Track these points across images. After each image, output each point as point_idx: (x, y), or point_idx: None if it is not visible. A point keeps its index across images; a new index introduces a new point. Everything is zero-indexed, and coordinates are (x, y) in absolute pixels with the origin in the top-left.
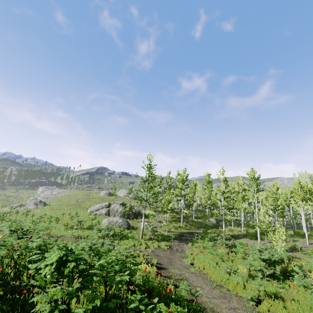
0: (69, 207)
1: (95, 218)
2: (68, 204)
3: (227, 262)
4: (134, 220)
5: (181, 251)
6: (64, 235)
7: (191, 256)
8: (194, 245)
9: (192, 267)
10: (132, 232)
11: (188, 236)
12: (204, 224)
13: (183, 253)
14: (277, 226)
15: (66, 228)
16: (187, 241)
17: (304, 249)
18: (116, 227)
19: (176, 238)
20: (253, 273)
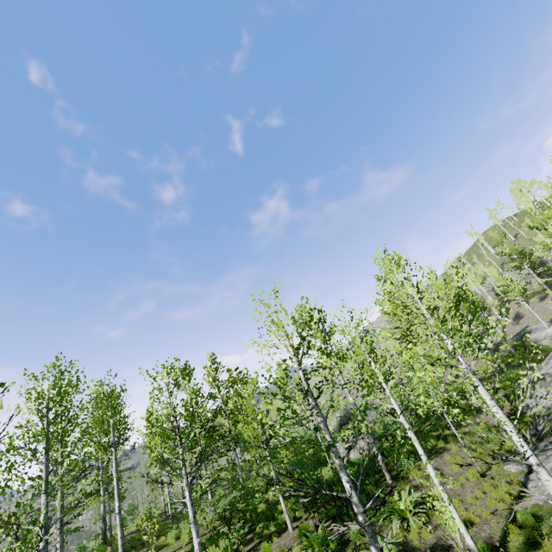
0: None
1: None
2: None
3: None
4: None
5: None
6: None
7: None
8: None
9: None
10: None
11: None
12: None
13: None
14: None
15: None
16: None
17: None
18: None
19: None
20: None
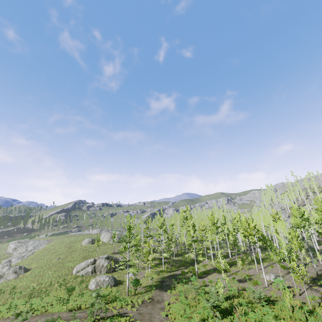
0: (52, 269)
1: (83, 281)
2: (51, 264)
3: (192, 307)
4: (120, 271)
5: (161, 301)
6: (59, 311)
7: (168, 306)
8: (172, 292)
9: (167, 319)
10: (119, 288)
11: (168, 282)
12: (183, 262)
13: (162, 303)
14: (241, 253)
15: (59, 302)
16: (167, 287)
17: (253, 277)
18: (103, 286)
19: (158, 286)
20: (206, 316)
